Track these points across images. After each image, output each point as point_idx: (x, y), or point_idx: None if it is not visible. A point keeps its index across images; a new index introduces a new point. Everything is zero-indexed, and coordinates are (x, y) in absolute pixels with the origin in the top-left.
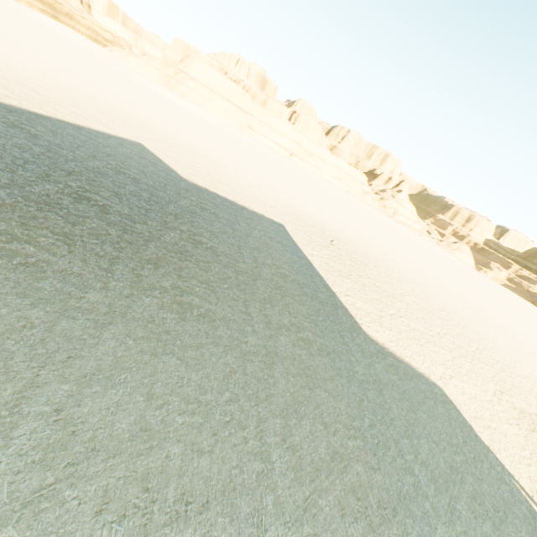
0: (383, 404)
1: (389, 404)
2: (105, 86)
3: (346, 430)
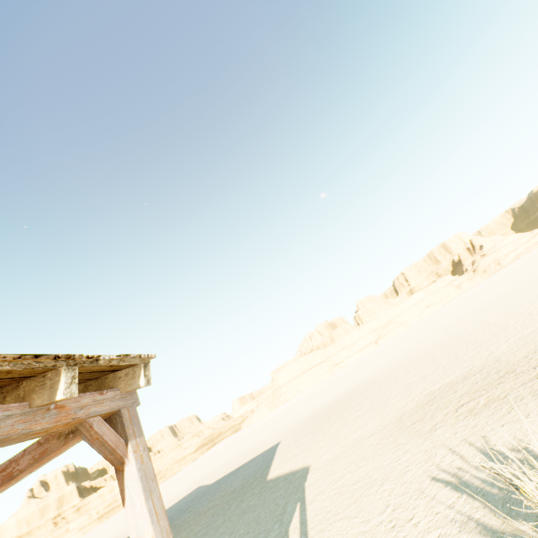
0: (211, 536)
1: (217, 532)
2: (213, 463)
3: None
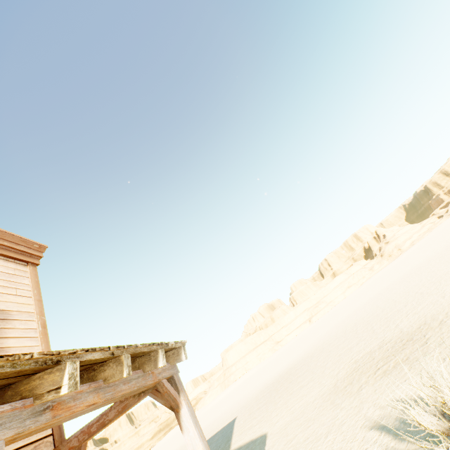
0: None
1: None
2: (172, 446)
3: None
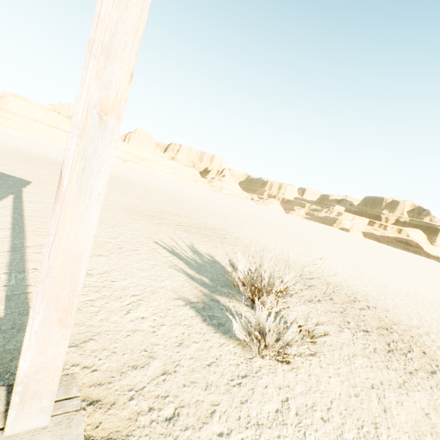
0: None
1: None
2: None
3: None
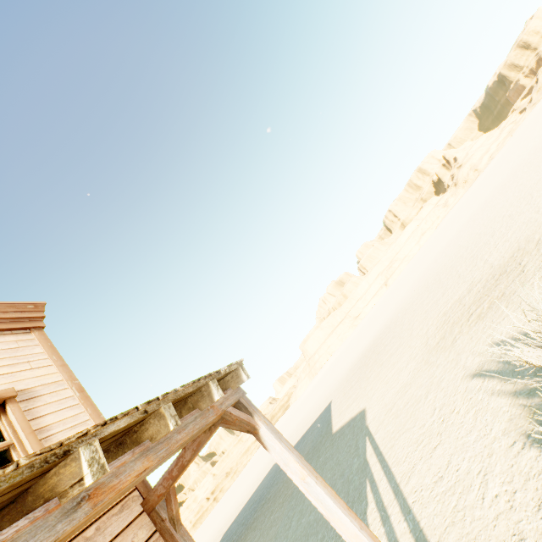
0: None
1: None
2: None
3: (270, 541)
